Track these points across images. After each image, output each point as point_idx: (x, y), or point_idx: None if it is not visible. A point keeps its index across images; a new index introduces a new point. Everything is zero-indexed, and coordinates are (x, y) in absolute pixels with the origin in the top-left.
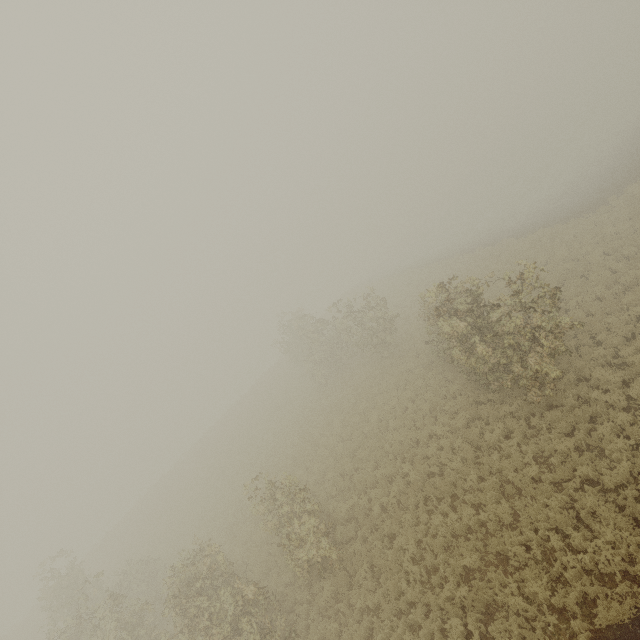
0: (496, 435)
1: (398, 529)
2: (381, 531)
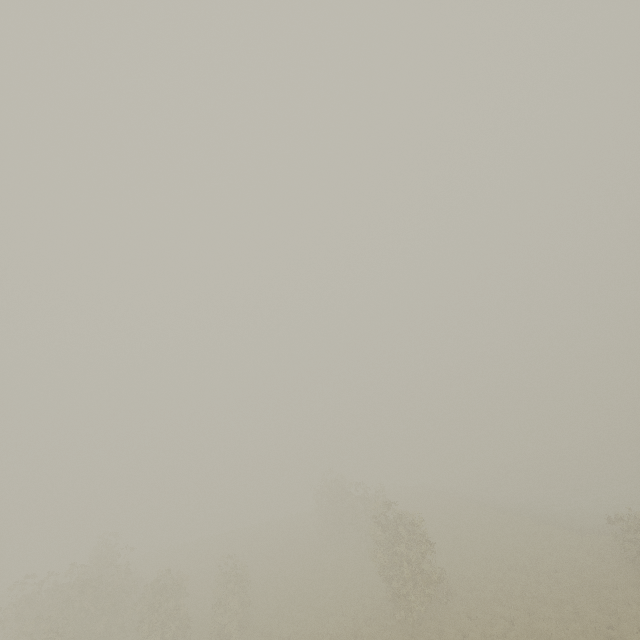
0: (370, 633)
1: None
2: None
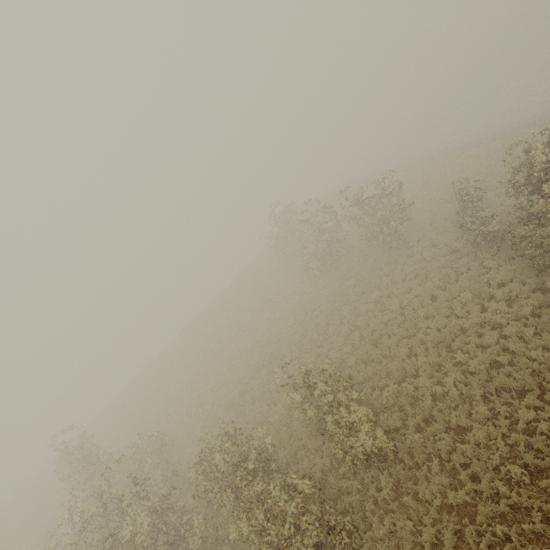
0: None
1: (467, 421)
2: (442, 422)
